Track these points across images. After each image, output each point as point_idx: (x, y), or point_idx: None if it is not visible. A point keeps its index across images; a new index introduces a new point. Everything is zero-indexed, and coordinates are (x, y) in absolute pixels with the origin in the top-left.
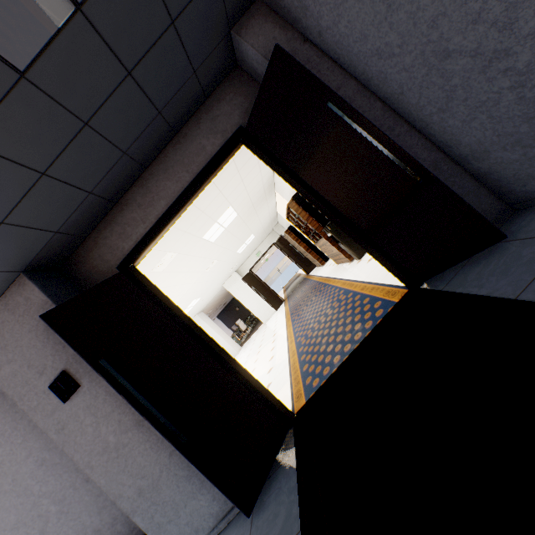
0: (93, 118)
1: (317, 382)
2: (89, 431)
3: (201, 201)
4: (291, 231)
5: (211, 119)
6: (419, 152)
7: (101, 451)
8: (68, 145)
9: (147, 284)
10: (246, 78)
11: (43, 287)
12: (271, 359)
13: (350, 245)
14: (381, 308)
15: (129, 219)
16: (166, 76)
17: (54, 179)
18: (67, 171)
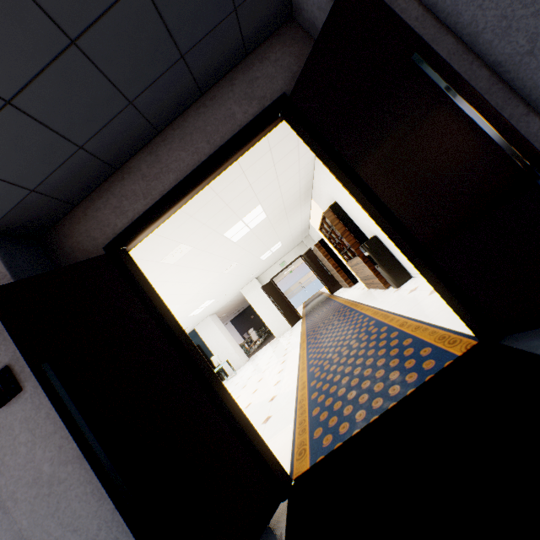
0: (83, 35)
1: (329, 441)
2: (21, 451)
3: (227, 191)
4: (321, 245)
5: (249, 81)
6: (537, 146)
7: (31, 482)
8: (45, 67)
9: (136, 274)
10: (300, 35)
11: (4, 257)
12: (276, 383)
13: (389, 269)
14: (432, 358)
15: (128, 191)
16: (195, 2)
17: (26, 114)
18: (45, 108)
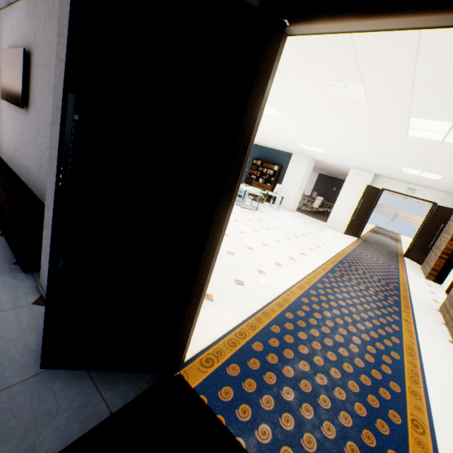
0: None
1: (224, 398)
2: None
3: None
4: None
5: None
6: None
7: None
8: None
9: (257, 79)
10: None
11: None
12: (278, 264)
13: None
14: None
15: None
16: None
17: None
18: None
